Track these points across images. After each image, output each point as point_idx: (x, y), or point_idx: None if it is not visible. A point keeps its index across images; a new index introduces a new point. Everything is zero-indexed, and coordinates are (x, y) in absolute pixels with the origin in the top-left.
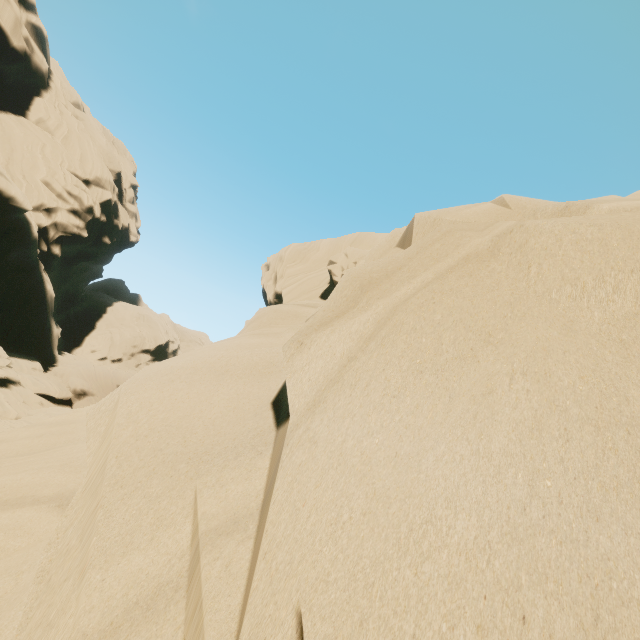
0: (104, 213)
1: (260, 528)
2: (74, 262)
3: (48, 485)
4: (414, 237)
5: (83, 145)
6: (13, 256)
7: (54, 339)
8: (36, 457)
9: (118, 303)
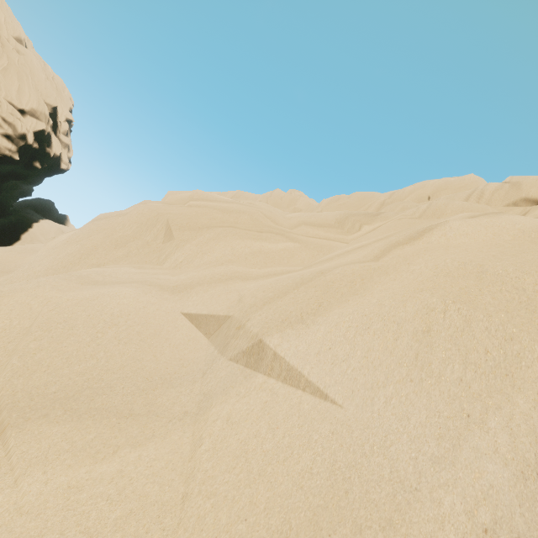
0: (37, 141)
1: None
2: (4, 180)
3: None
4: None
5: (21, 78)
6: None
7: None
8: None
9: (44, 221)
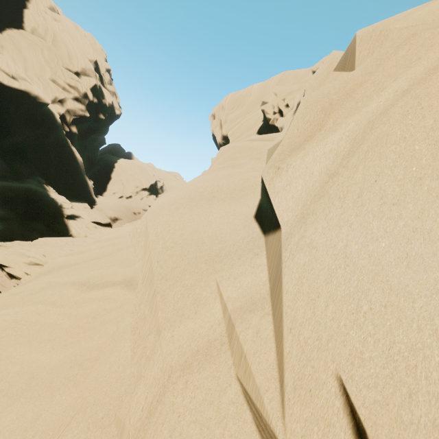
0: (95, 96)
1: (276, 309)
2: (87, 136)
3: (117, 275)
4: (358, 56)
5: (66, 43)
6: (51, 138)
7: (90, 188)
8: (105, 259)
9: (120, 160)
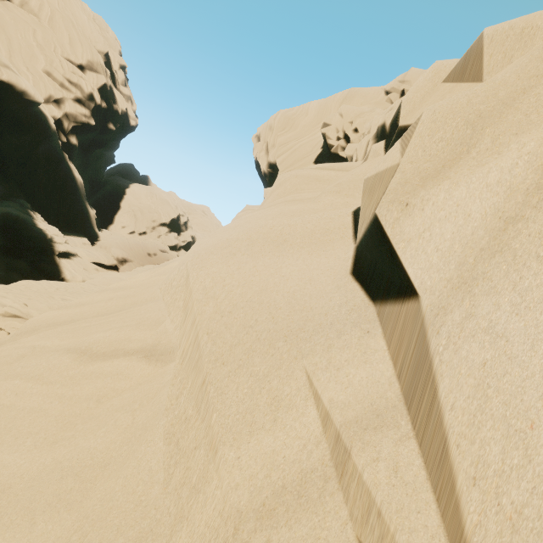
0: (103, 99)
1: (425, 430)
2: (90, 150)
3: (131, 340)
4: (487, 61)
5: (68, 26)
6: (42, 149)
7: (92, 219)
8: (114, 317)
9: (133, 185)
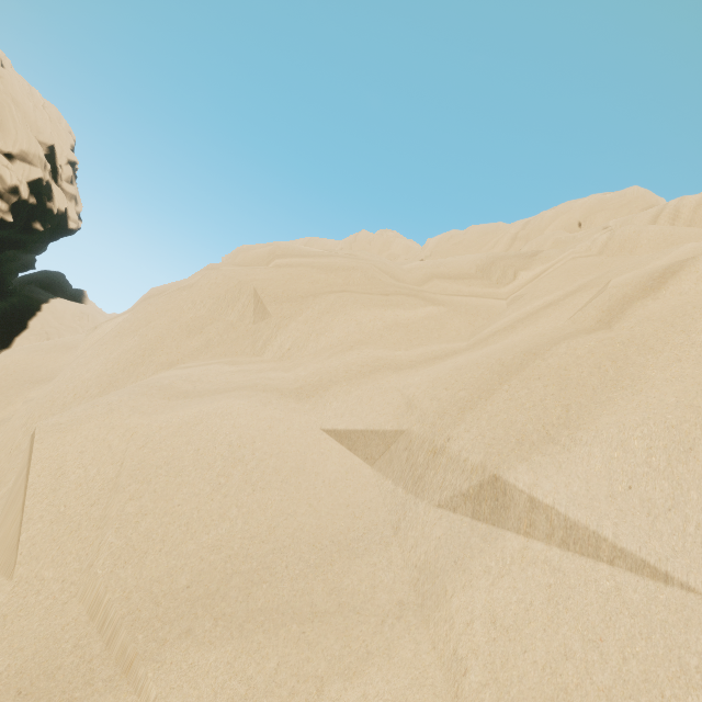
0: (33, 194)
1: None
2: None
3: None
4: None
5: (2, 110)
6: None
7: None
8: None
9: (56, 300)
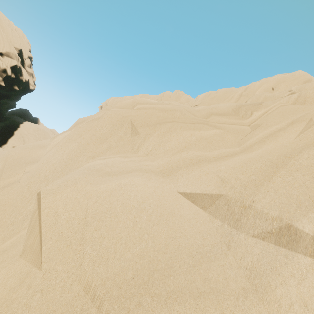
0: (13, 72)
1: None
2: None
3: None
4: None
5: None
6: None
7: None
8: None
9: (26, 122)
